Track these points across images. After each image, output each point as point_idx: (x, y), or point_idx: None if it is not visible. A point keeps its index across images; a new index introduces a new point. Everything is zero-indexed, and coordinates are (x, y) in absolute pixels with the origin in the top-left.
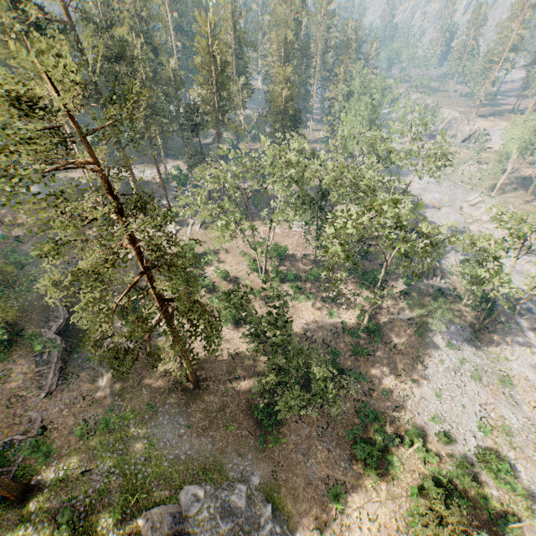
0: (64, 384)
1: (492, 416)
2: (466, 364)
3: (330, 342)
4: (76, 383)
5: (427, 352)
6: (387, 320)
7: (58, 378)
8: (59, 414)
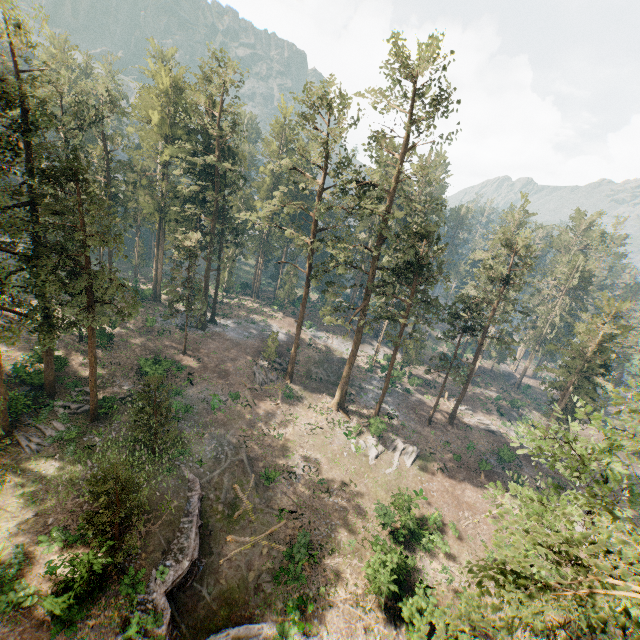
0: None
1: None
2: None
3: None
4: None
5: None
6: None
7: None
8: None
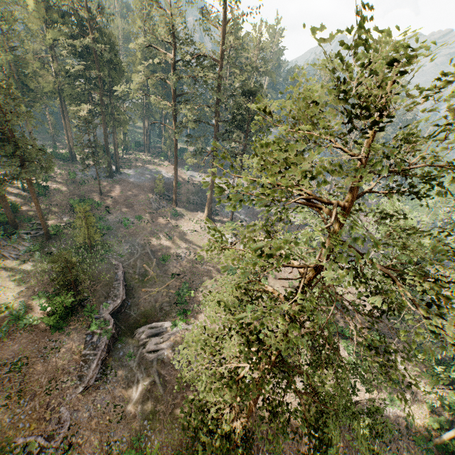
0: (101, 380)
1: None
2: None
3: (390, 443)
4: (112, 382)
5: None
6: None
7: (98, 370)
8: (88, 423)
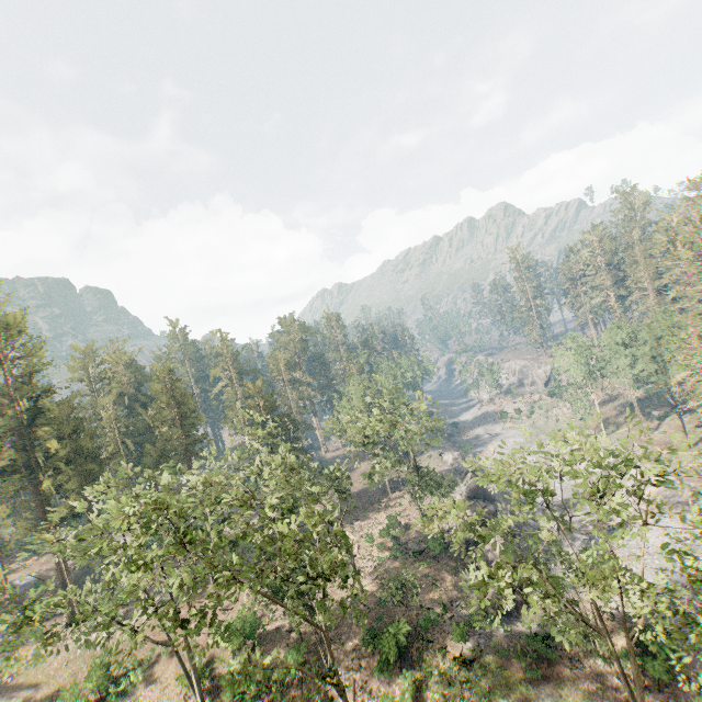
0: None
1: None
2: None
3: None
4: None
5: None
6: None
7: None
8: None
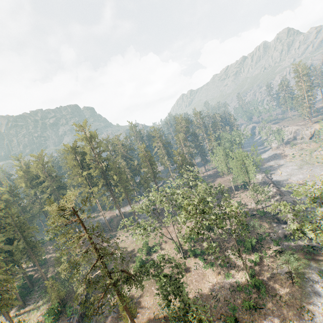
0: None
1: None
2: None
3: (230, 299)
4: None
5: (309, 301)
6: (269, 275)
7: None
8: None
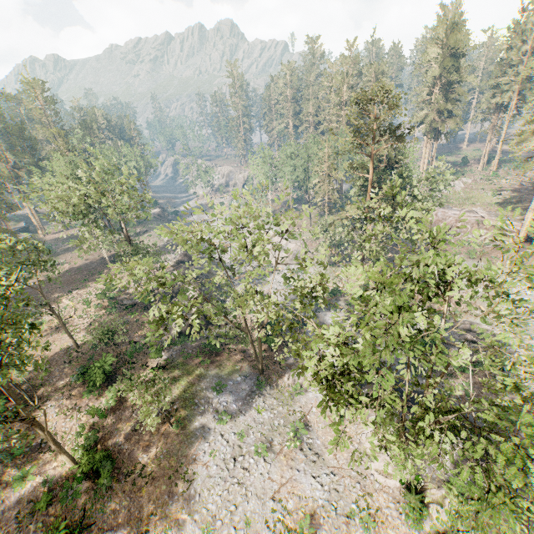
0: None
1: (291, 506)
2: (250, 434)
3: None
4: None
5: (192, 450)
6: (131, 428)
7: None
8: None
